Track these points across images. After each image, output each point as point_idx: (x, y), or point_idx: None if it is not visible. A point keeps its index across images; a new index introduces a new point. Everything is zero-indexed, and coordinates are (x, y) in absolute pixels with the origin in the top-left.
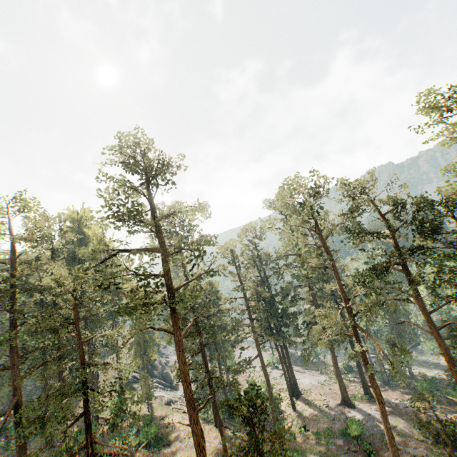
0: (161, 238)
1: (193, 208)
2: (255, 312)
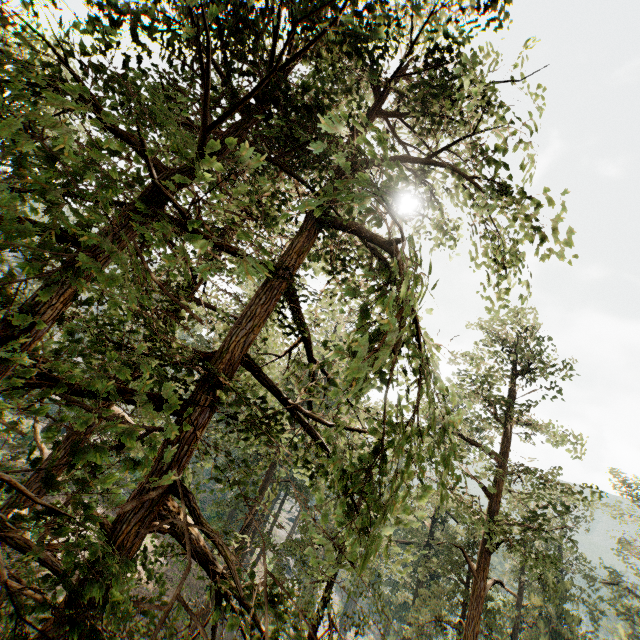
0: (508, 445)
1: (562, 433)
2: (530, 638)
